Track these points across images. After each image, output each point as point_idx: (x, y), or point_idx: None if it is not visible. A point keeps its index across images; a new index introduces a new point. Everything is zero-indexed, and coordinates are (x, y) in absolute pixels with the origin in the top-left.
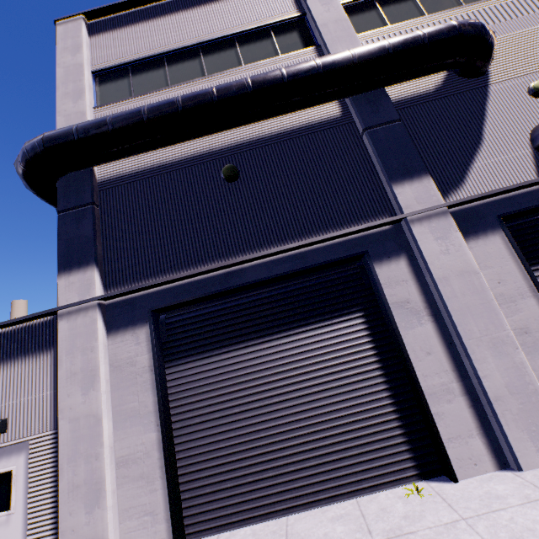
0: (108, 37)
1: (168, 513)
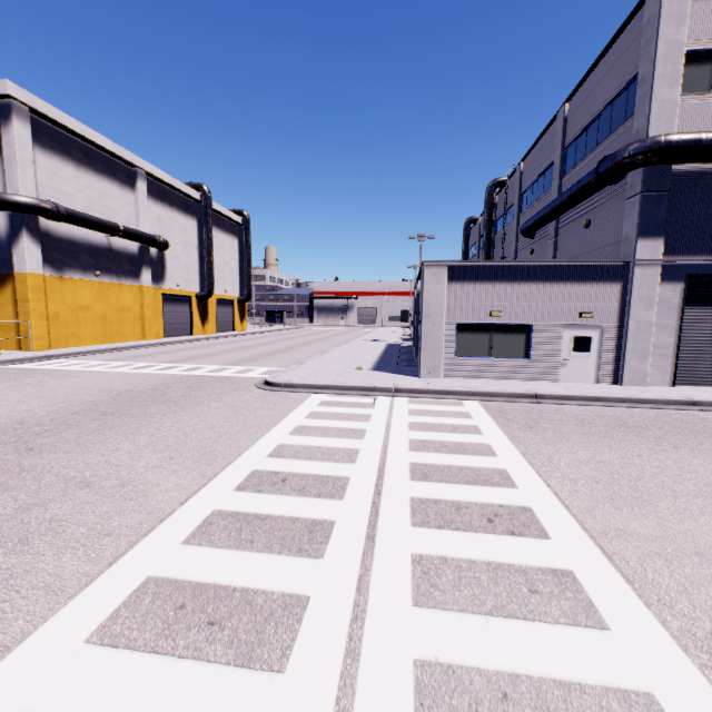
0: (707, 5)
1: (672, 372)
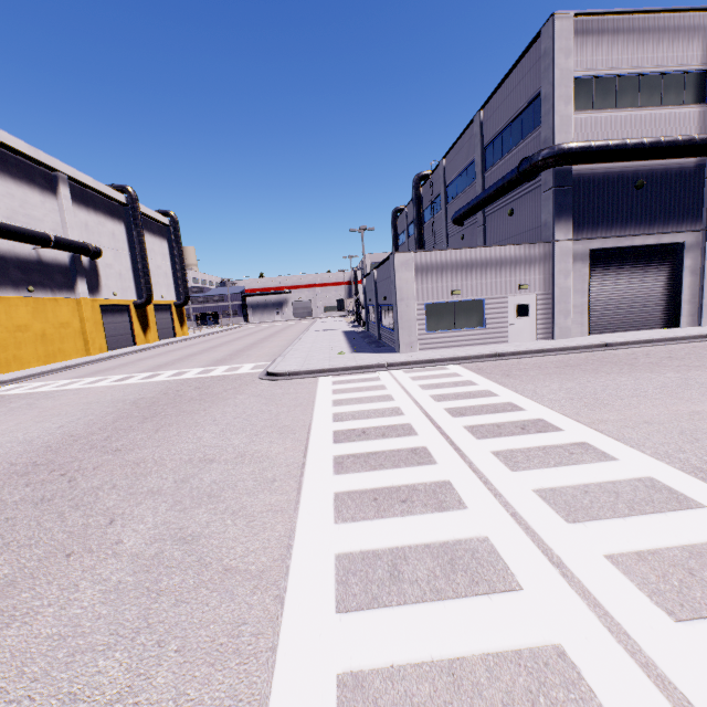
0: (584, 42)
1: (586, 325)
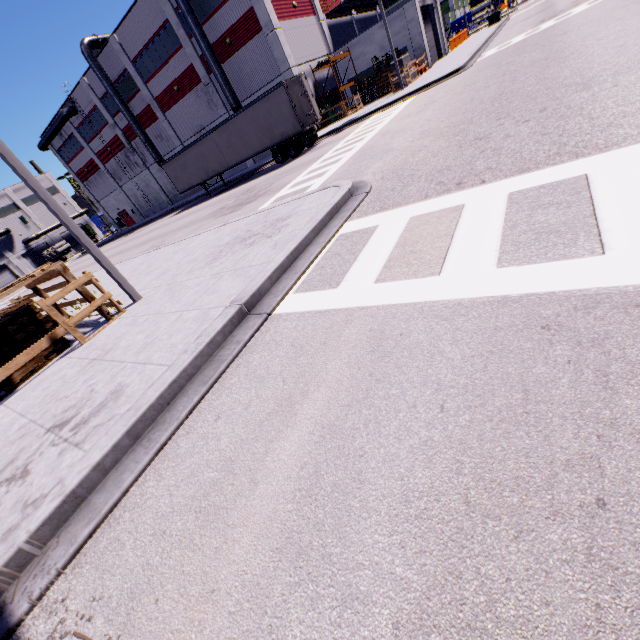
0: None
1: None
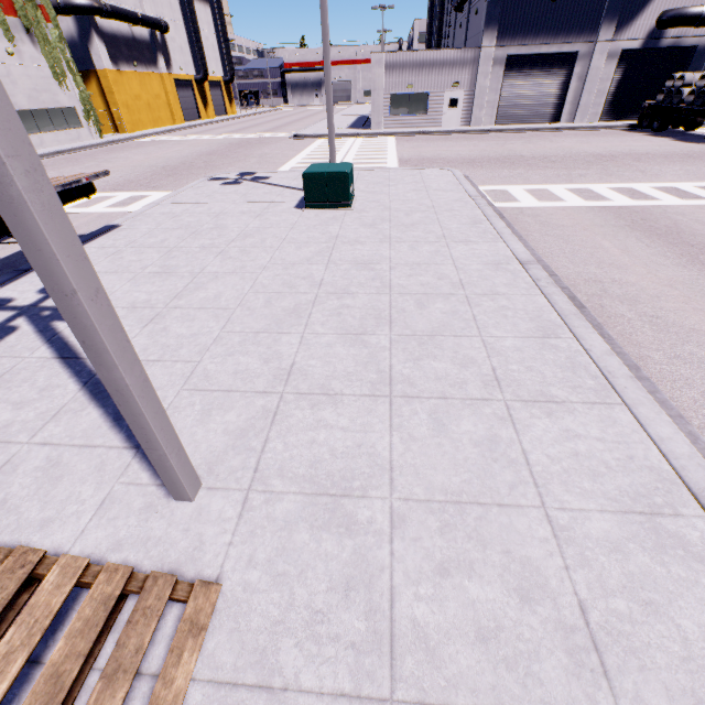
0: None
1: (495, 117)
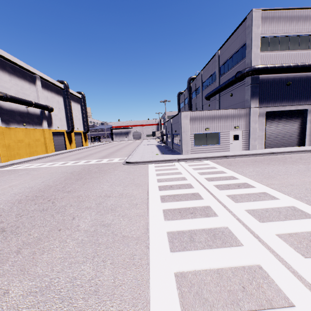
0: (265, 22)
1: (264, 144)
